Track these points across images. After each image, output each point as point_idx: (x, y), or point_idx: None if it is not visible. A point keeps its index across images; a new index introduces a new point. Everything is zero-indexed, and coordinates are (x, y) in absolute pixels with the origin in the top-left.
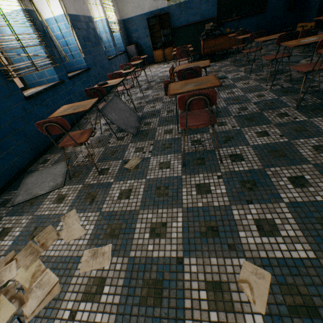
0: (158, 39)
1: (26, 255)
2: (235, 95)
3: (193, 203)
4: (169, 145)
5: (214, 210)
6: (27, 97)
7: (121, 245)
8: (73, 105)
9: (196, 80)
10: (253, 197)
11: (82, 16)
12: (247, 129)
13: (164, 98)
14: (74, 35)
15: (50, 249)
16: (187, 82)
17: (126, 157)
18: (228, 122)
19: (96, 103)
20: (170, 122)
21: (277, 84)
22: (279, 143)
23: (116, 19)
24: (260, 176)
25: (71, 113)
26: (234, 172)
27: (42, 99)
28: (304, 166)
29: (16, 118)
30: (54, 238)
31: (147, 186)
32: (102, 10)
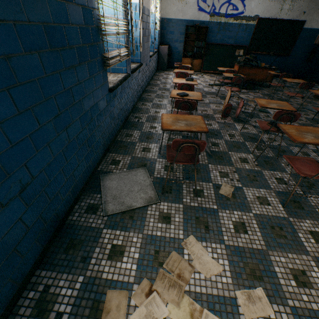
0: (190, 47)
1: (166, 287)
2: None
3: (317, 252)
4: (254, 177)
5: None
6: (111, 89)
7: (271, 290)
8: (177, 117)
9: (307, 129)
10: None
11: (146, 8)
12: None
13: (215, 116)
14: (141, 27)
15: (192, 283)
16: (299, 129)
17: (214, 180)
18: None
19: (138, 100)
20: (239, 149)
21: None
22: None
23: (159, 16)
24: None
25: (190, 131)
26: None
27: (116, 91)
28: None
29: (101, 110)
30: (189, 270)
31: (258, 223)
32: (154, 5)
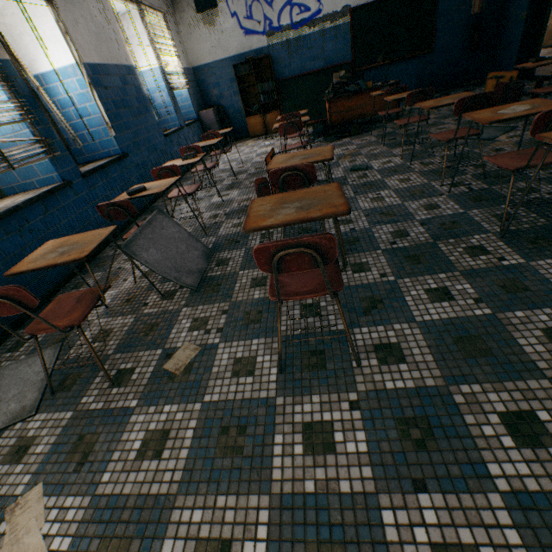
0: (254, 98)
1: None
2: (386, 203)
3: (294, 479)
4: (257, 315)
5: (341, 505)
6: None
7: None
8: (65, 242)
9: (303, 194)
10: (428, 469)
11: (112, 65)
12: (409, 281)
13: None
14: (97, 99)
15: None
16: (285, 198)
17: (173, 341)
18: (373, 263)
19: (139, 214)
20: None
21: (461, 183)
22: (475, 319)
23: (180, 68)
24: (439, 408)
25: (51, 265)
26: (385, 394)
27: (21, 220)
28: (533, 384)
29: None
30: None
31: (201, 424)
32: (153, 54)
